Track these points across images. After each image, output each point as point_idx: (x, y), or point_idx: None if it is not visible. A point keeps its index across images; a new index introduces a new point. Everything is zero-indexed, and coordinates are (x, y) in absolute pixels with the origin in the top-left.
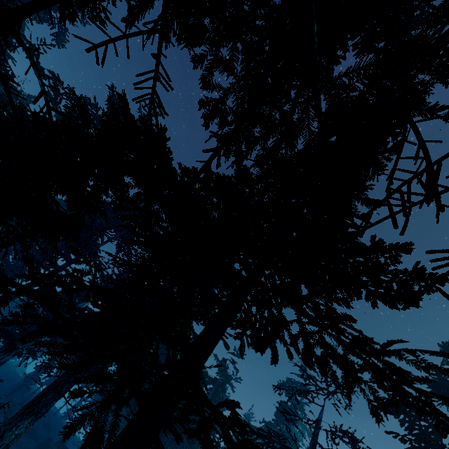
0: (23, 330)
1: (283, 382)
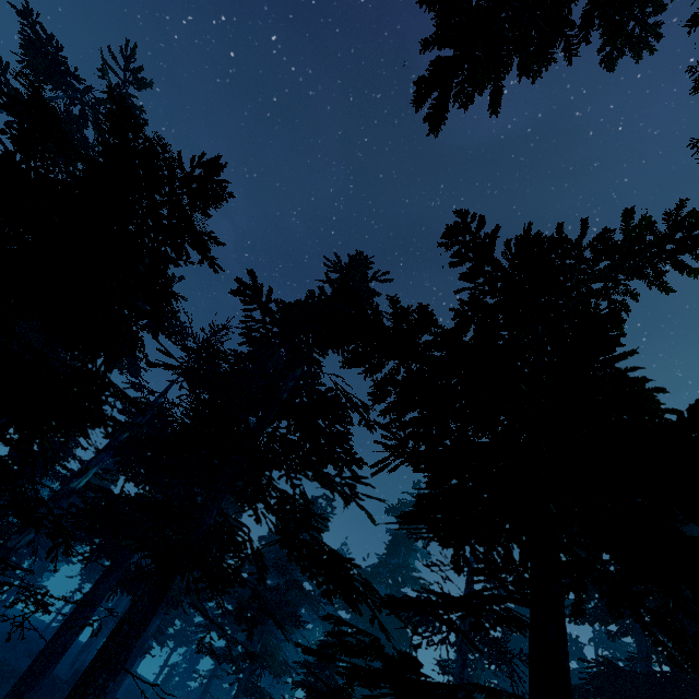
0: (1, 585)
1: (393, 506)
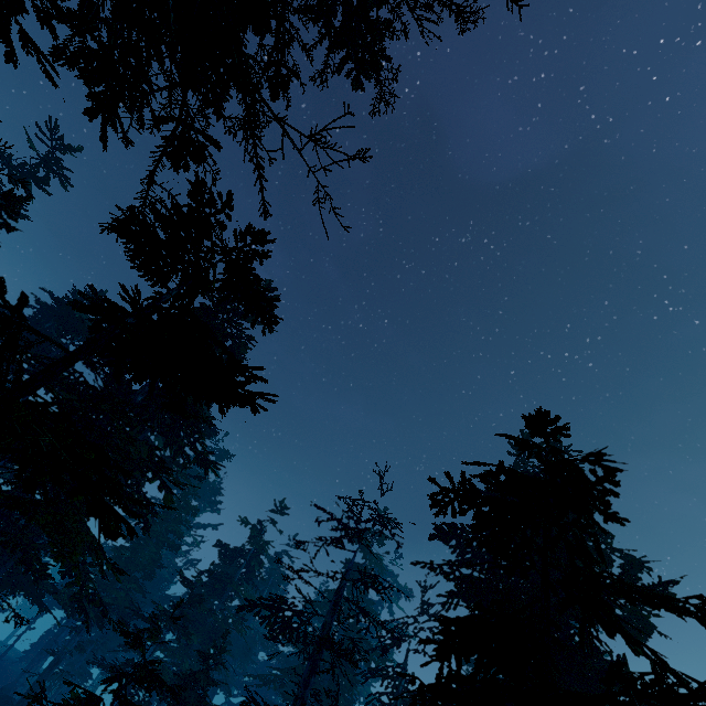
0: None
1: None
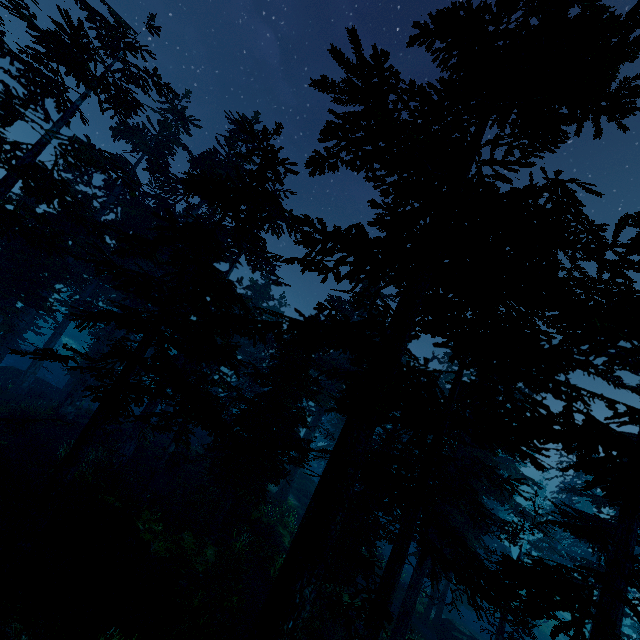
0: None
1: None
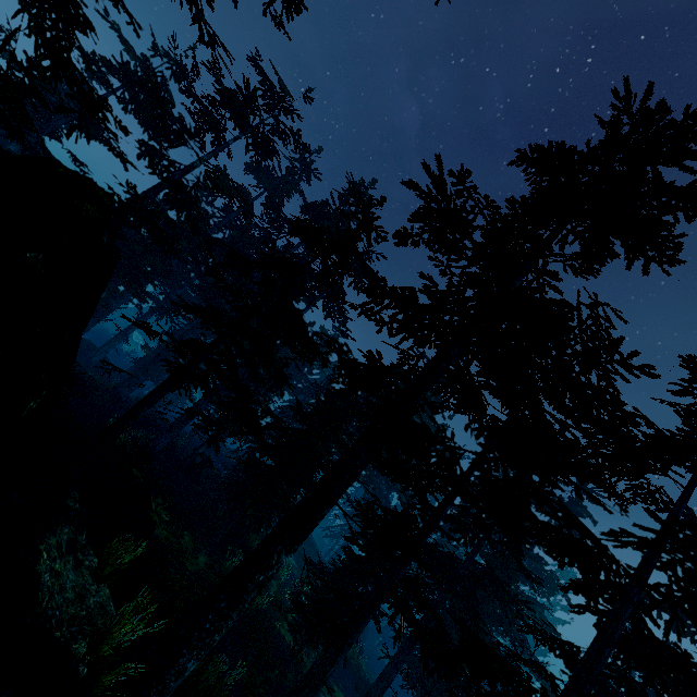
0: None
1: None
